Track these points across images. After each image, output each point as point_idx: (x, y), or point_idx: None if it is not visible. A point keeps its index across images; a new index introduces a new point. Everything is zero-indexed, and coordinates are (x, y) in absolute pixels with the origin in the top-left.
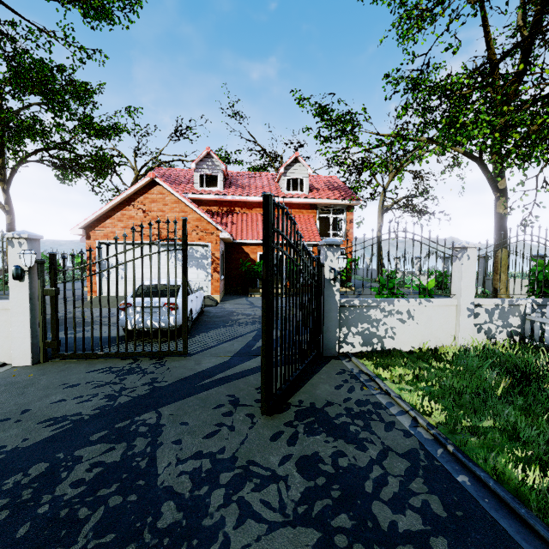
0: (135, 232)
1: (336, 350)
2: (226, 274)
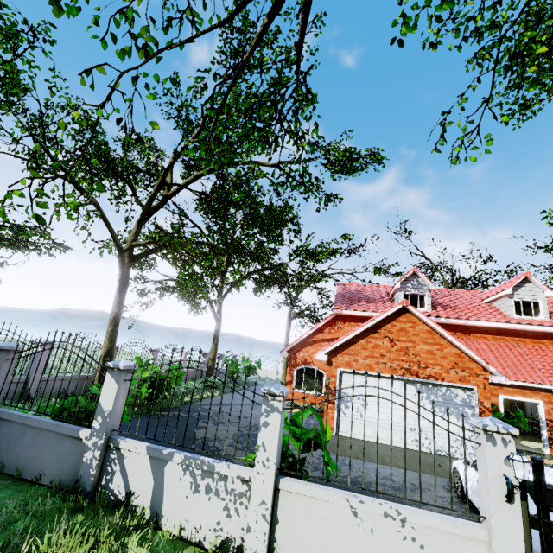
0: (379, 362)
1: None
2: None
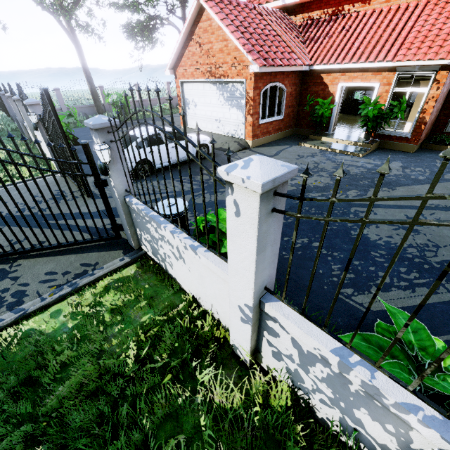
0: (196, 69)
1: (133, 244)
2: (298, 113)
